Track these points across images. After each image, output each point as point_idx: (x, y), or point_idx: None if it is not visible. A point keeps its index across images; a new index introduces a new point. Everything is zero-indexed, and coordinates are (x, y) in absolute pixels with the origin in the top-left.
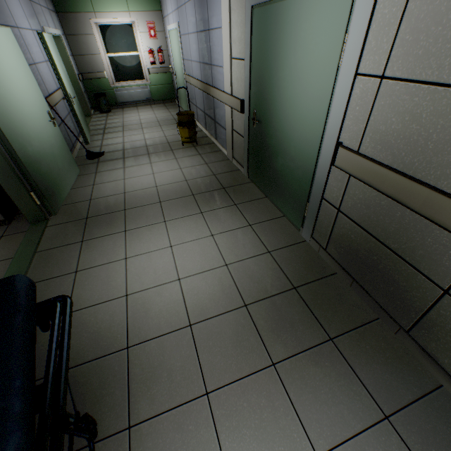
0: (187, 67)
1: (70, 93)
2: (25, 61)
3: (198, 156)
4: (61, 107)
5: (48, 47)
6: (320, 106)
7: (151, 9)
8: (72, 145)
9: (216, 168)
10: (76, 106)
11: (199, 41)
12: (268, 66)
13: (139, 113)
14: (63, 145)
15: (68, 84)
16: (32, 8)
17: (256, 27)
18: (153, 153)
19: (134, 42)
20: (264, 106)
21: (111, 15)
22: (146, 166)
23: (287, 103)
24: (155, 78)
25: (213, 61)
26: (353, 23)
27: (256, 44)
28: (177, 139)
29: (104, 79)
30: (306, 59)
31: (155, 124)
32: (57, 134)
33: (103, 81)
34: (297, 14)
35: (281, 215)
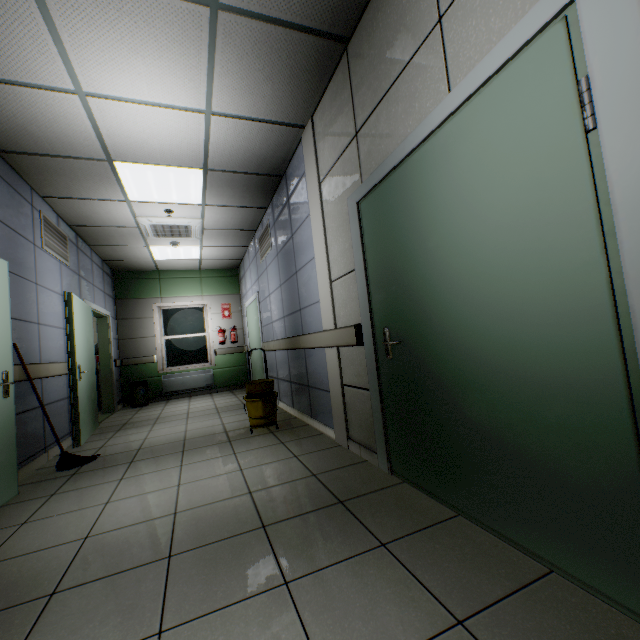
0: (267, 333)
1: (81, 366)
2: (6, 299)
3: (279, 445)
4: (56, 385)
5: (72, 308)
6: (568, 225)
7: (228, 292)
8: (44, 446)
9: (317, 462)
10: (85, 385)
11: (283, 292)
12: (401, 248)
13: (191, 401)
14: (4, 433)
15: (87, 357)
16: (77, 281)
17: (369, 218)
18: (192, 449)
19: (203, 323)
20: (406, 311)
21: (181, 299)
22: (170, 471)
23: (461, 276)
24: (223, 359)
25: (304, 303)
26: (593, 52)
27: (371, 237)
28: (243, 425)
29: (152, 364)
30: (487, 183)
31: (210, 411)
32: (0, 412)
33: (150, 366)
34: (443, 149)
35: (539, 567)
